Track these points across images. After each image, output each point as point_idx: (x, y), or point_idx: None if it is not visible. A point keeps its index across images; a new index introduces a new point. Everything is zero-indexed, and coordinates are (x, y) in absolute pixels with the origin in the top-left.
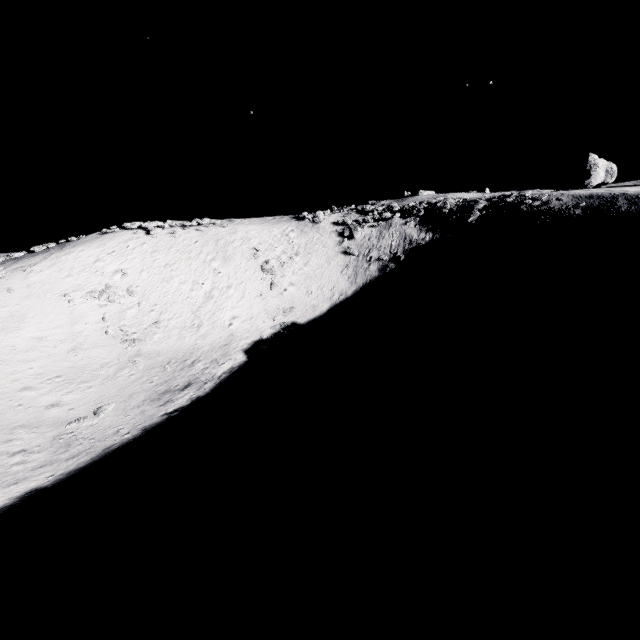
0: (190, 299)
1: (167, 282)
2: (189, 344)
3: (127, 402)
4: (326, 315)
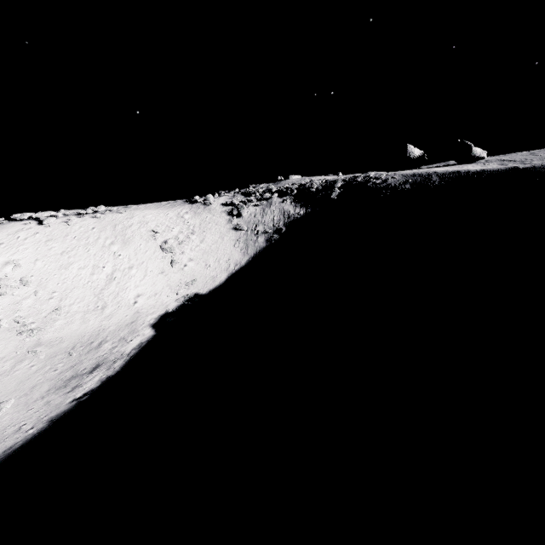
0: (91, 283)
1: (65, 269)
2: (94, 326)
3: (29, 395)
4: (225, 284)
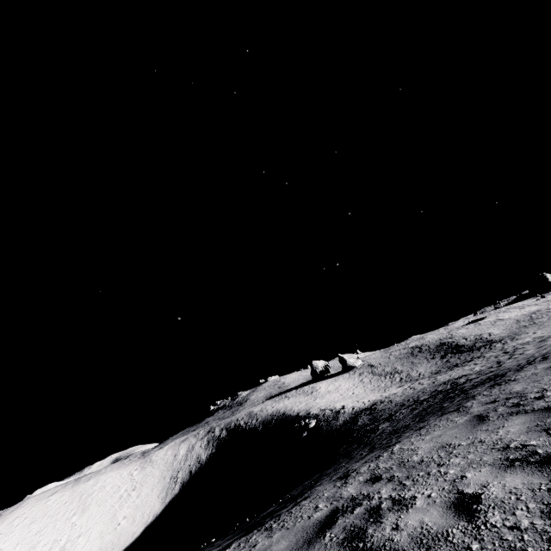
0: None
1: (34, 548)
2: None
3: None
4: (139, 538)
